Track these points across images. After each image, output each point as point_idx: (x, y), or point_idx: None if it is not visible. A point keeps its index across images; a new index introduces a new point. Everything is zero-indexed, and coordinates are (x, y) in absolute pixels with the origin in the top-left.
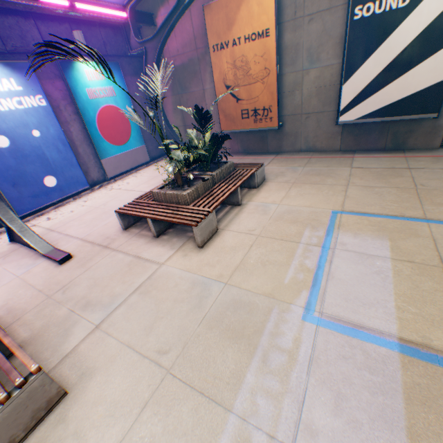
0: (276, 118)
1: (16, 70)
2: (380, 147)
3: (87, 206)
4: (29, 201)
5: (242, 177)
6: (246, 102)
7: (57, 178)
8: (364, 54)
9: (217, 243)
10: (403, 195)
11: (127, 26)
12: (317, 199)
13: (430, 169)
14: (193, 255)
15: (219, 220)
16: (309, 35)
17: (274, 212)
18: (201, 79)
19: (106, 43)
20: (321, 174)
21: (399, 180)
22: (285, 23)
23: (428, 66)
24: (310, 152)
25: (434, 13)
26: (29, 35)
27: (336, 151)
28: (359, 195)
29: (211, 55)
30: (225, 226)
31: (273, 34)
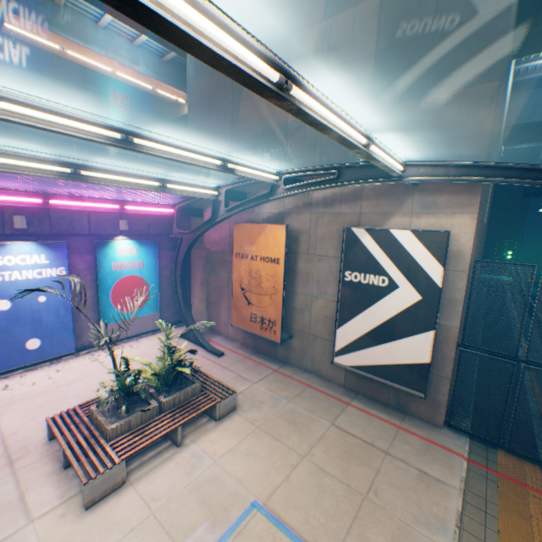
0: (280, 332)
1: (51, 248)
2: (383, 399)
3: (53, 380)
4: (0, 362)
5: (196, 409)
6: (256, 307)
7: (43, 340)
8: (354, 309)
9: (107, 506)
10: (343, 503)
11: (174, 217)
12: (256, 469)
13: (406, 463)
14: (70, 518)
15: (142, 463)
16: (318, 269)
17: (200, 474)
18: (229, 268)
19: (151, 226)
20: (296, 421)
21: (361, 470)
22: (300, 253)
23: (409, 343)
24: (315, 375)
25: (408, 301)
26: (78, 222)
27: (340, 385)
28: (301, 481)
29: (234, 258)
30: (138, 478)
31: (282, 263)
